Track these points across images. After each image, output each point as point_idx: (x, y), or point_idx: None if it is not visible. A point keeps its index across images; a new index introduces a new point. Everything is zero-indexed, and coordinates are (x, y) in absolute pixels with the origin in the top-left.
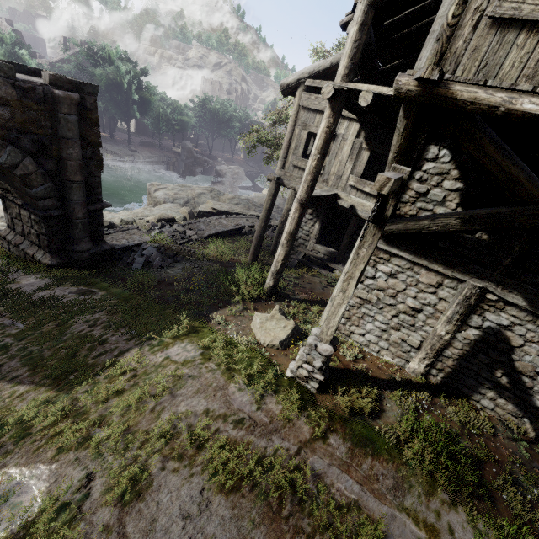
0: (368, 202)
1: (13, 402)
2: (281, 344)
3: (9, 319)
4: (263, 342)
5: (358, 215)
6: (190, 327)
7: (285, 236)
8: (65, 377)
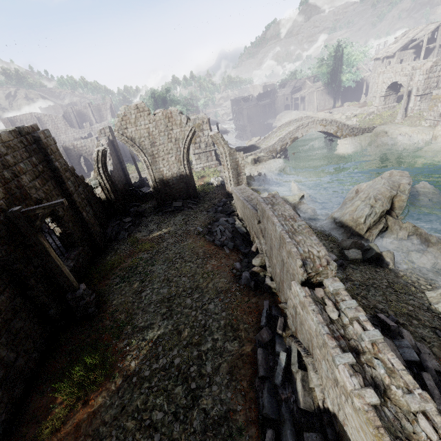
0: None
1: None
2: None
3: None
4: None
5: None
6: None
7: None
8: None
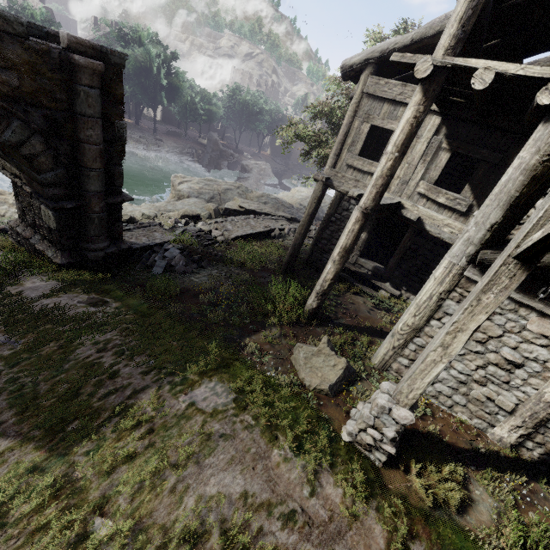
0: (441, 215)
1: None
2: (331, 390)
3: (2, 336)
4: (308, 384)
5: (425, 229)
6: (220, 358)
7: (339, 251)
8: (61, 428)
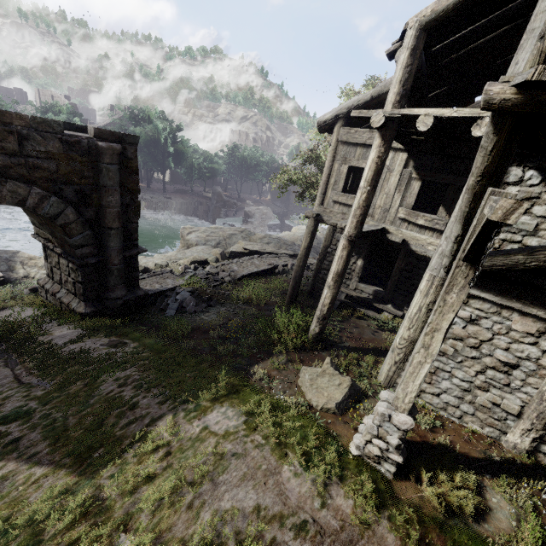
0: (423, 235)
1: (27, 491)
2: (338, 408)
3: (36, 378)
4: (315, 404)
5: (411, 250)
6: (230, 385)
7: (332, 276)
8: (88, 455)
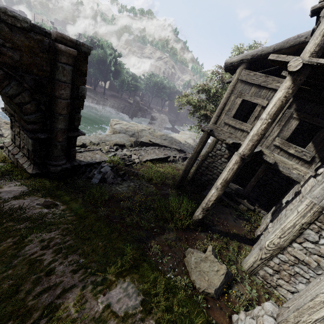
0: (291, 161)
1: None
2: (216, 293)
3: None
4: (198, 286)
5: (279, 170)
6: (132, 258)
7: (221, 181)
8: None
